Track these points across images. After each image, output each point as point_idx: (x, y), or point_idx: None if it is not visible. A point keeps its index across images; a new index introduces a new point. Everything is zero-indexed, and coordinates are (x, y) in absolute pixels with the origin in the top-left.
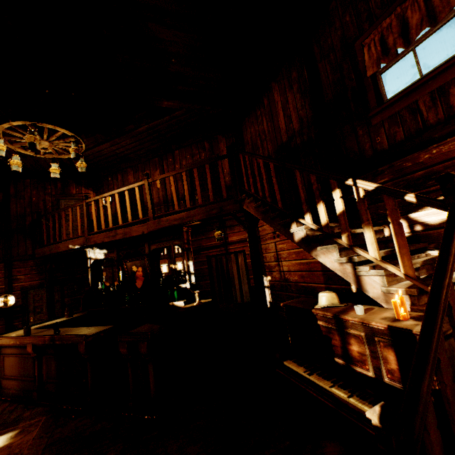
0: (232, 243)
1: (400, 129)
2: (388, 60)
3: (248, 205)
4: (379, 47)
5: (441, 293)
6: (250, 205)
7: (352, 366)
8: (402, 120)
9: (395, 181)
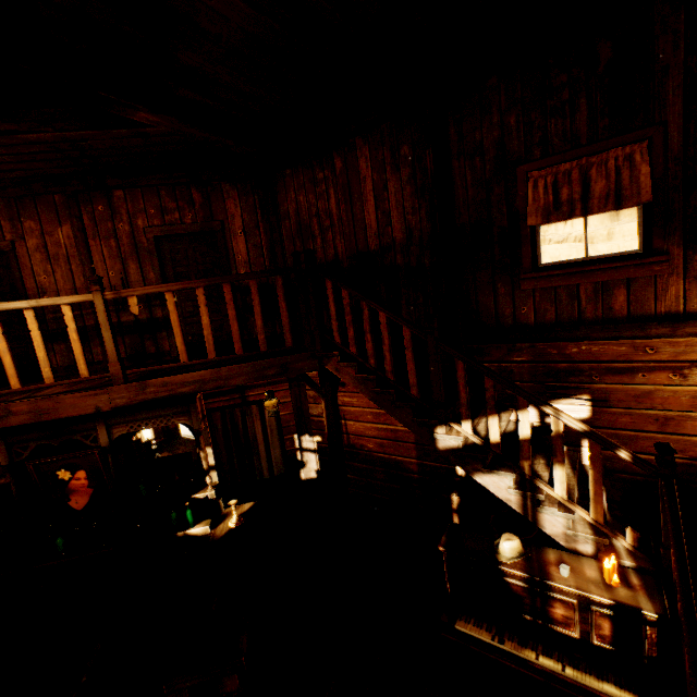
0: (255, 386)
1: (553, 308)
2: (557, 218)
3: (340, 368)
4: (552, 197)
5: (693, 596)
6: (345, 369)
7: (551, 627)
8: (558, 299)
9: (535, 365)
